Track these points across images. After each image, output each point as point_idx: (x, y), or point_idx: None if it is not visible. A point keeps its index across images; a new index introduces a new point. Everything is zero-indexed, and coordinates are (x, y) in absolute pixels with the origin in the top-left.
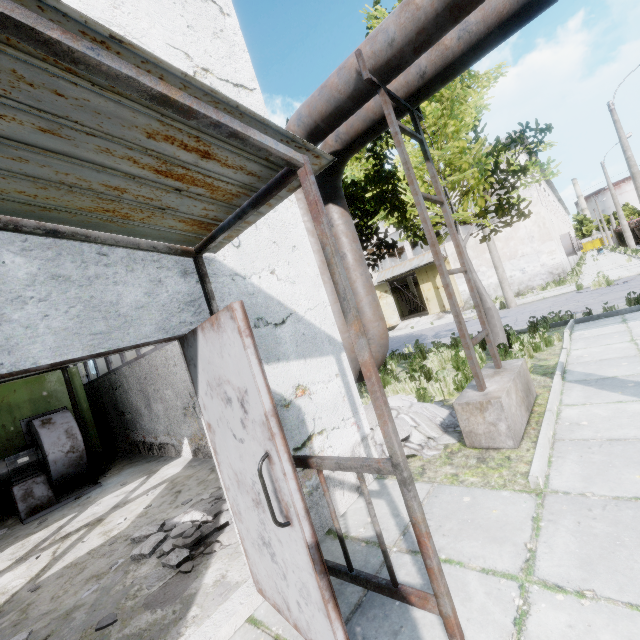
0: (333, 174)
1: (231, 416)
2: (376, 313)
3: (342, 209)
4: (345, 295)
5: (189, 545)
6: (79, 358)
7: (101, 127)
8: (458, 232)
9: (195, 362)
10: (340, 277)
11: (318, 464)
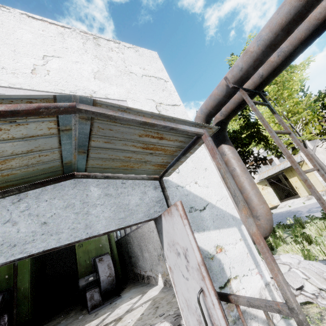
0: (222, 130)
1: (180, 263)
2: (260, 199)
3: (229, 146)
4: (235, 194)
5: None
6: (114, 230)
7: (123, 137)
8: (307, 146)
9: (161, 232)
10: (230, 184)
11: (235, 300)
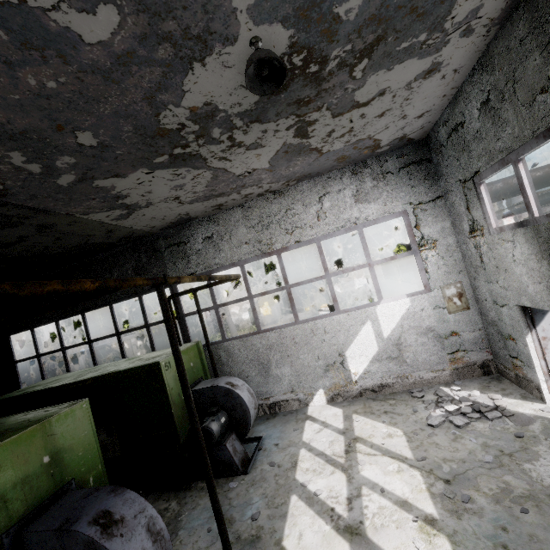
0: None
1: None
2: None
3: None
4: None
5: (492, 409)
6: None
7: None
8: None
9: (545, 312)
10: None
11: None
